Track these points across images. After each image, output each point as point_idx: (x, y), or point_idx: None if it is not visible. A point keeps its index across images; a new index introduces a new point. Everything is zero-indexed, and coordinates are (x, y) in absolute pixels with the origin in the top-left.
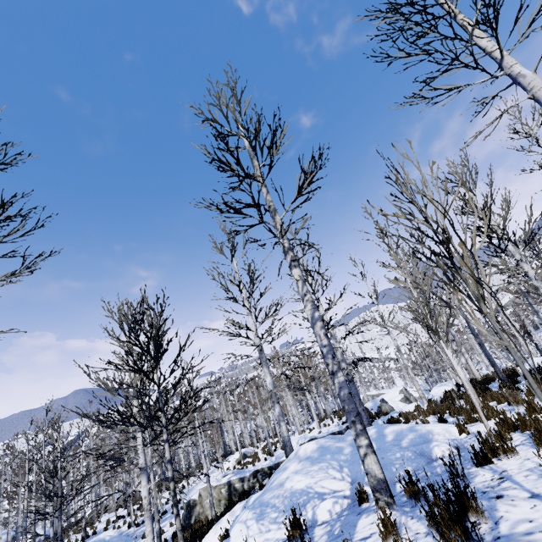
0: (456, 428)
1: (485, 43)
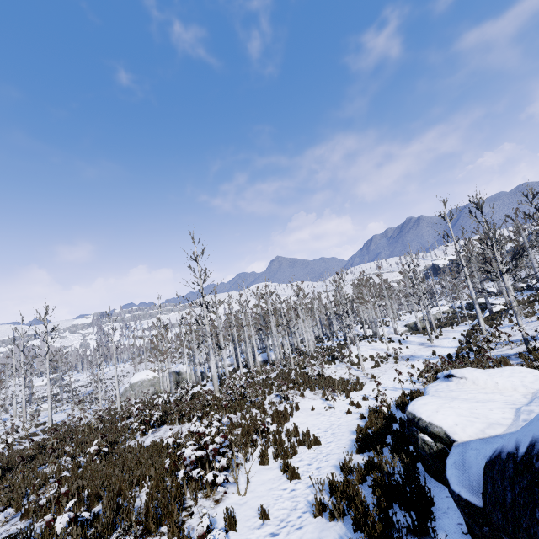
0: None
1: None
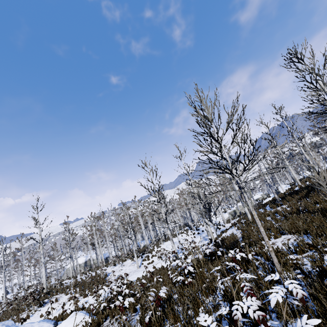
0: None
1: None
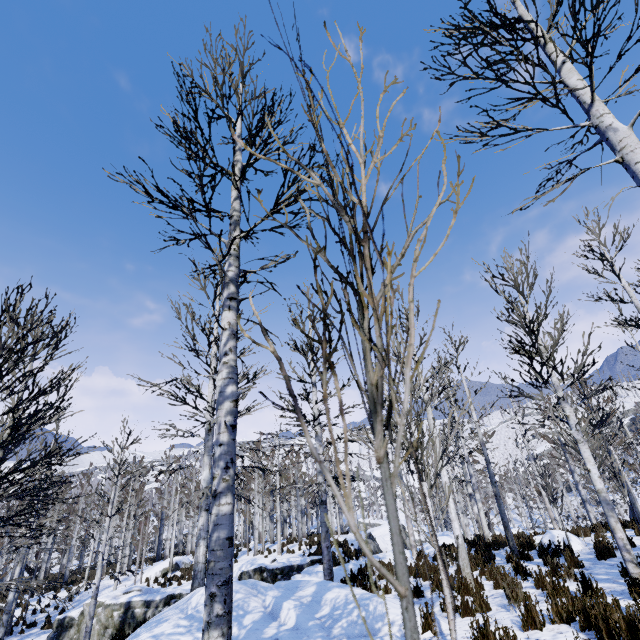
0: (421, 620)
1: (575, 82)
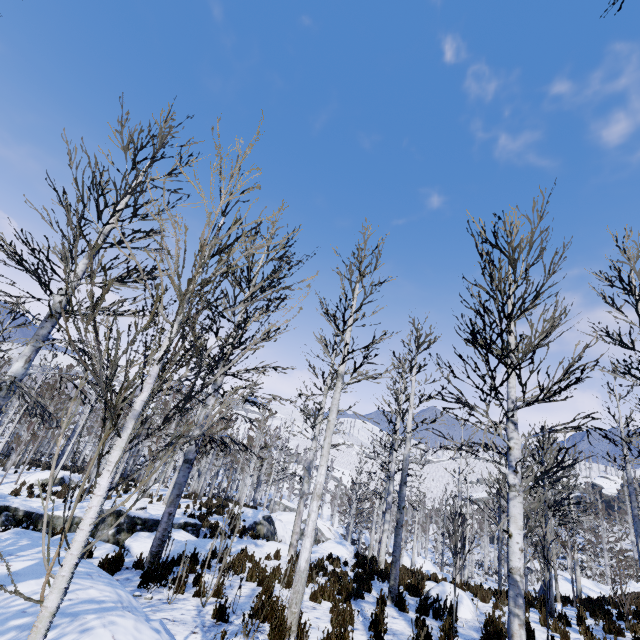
0: None
1: None
